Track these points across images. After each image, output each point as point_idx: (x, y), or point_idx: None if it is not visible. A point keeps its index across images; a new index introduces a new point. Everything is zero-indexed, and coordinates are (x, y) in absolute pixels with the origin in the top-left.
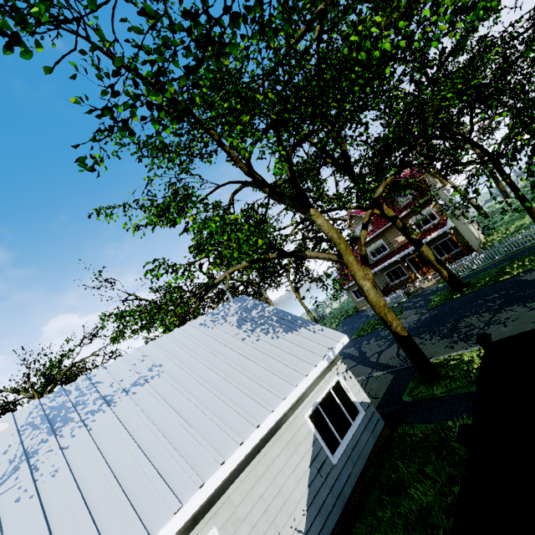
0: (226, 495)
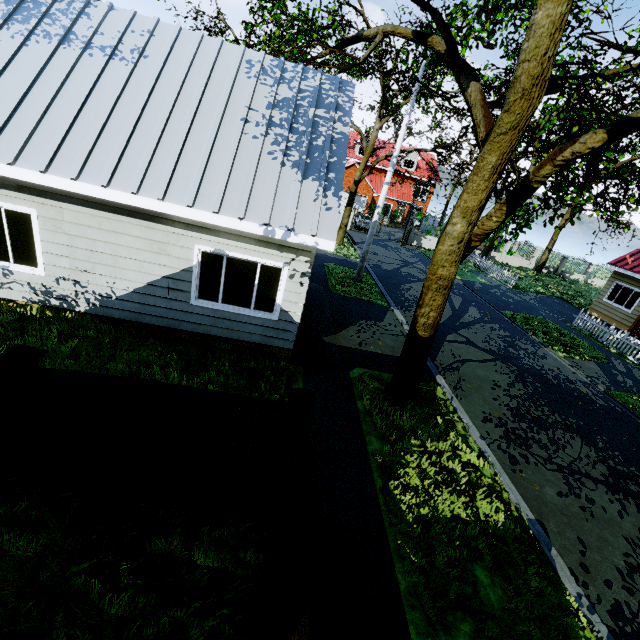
0: (59, 204)
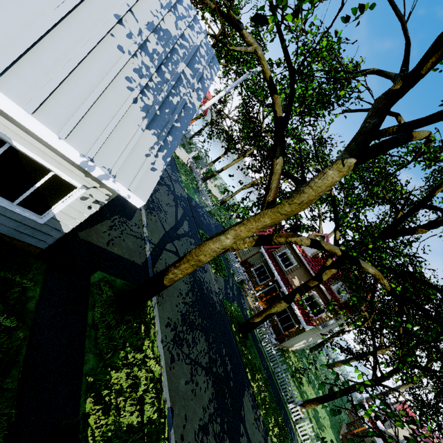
0: None
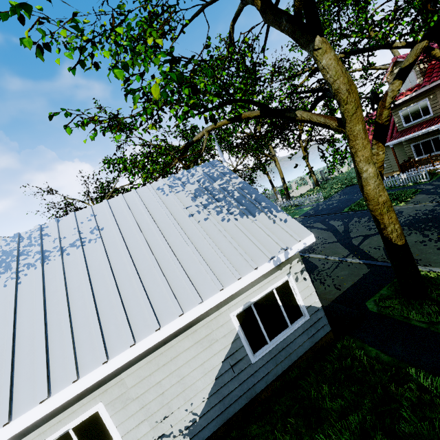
0: (118, 378)
